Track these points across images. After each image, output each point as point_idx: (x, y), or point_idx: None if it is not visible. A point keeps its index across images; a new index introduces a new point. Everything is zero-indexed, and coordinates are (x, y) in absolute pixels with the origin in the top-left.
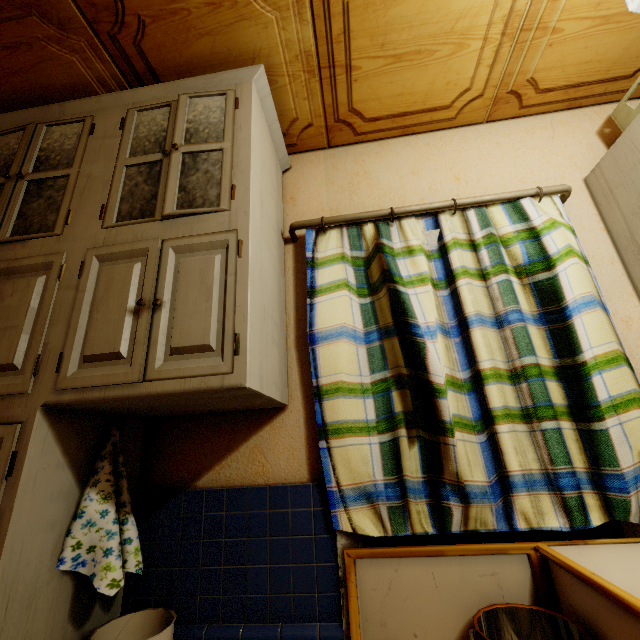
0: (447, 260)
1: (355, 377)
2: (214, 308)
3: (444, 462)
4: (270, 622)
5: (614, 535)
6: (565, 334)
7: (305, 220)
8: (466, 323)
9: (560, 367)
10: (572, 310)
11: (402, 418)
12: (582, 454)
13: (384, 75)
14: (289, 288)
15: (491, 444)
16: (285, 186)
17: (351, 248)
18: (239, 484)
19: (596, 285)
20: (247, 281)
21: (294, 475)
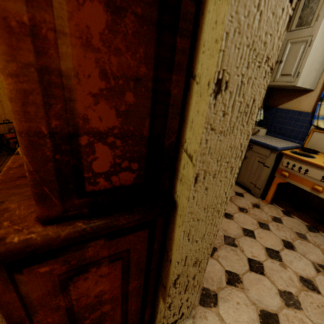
0: None
1: None
2: (295, 63)
3: None
4: (286, 137)
5: None
6: None
7: None
8: None
9: None
10: None
11: None
12: None
13: None
14: None
15: None
16: None
17: None
18: (290, 109)
19: None
20: (308, 55)
21: (307, 110)
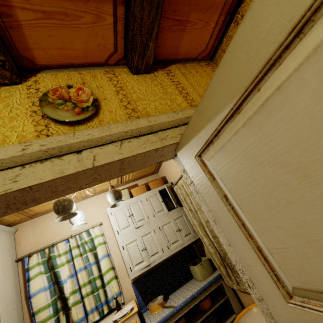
0: (71, 253)
1: (46, 303)
2: None
3: (70, 318)
4: None
5: (114, 311)
6: (99, 266)
7: (23, 255)
8: (76, 272)
9: (100, 275)
10: (100, 260)
11: (61, 308)
12: (104, 296)
13: (44, 207)
14: (21, 279)
15: (83, 305)
16: (16, 238)
17: (42, 258)
18: None
19: (107, 249)
20: None
21: None
